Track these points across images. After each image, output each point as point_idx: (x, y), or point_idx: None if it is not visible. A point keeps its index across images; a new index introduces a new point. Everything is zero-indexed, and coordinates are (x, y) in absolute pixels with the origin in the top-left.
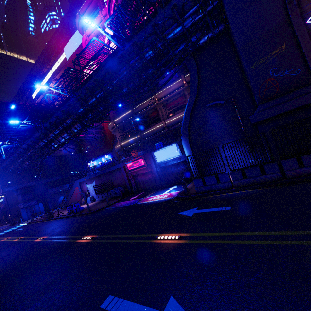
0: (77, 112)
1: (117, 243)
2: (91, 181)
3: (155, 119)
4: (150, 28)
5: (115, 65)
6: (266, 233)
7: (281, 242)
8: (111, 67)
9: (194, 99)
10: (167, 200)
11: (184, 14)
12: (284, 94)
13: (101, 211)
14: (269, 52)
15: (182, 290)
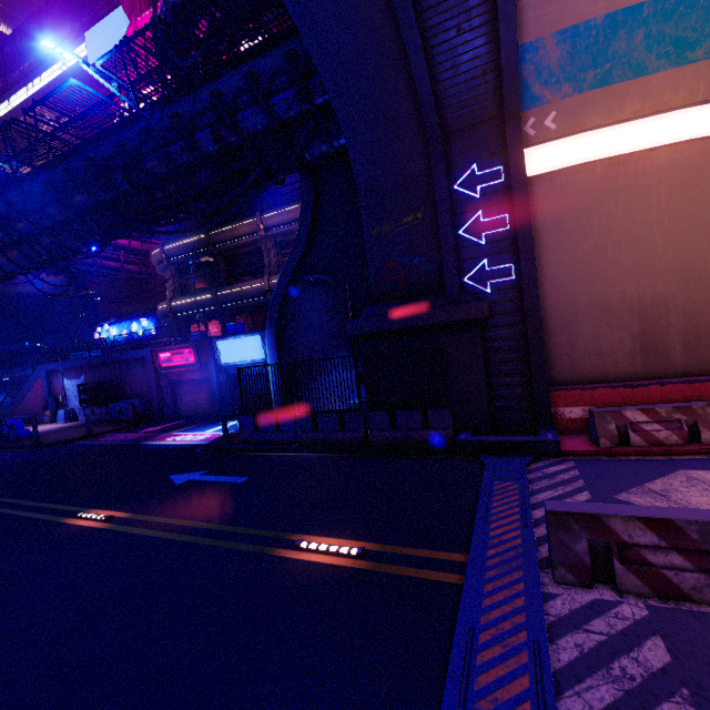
0: (45, 214)
1: (8, 516)
2: (76, 375)
3: (254, 267)
4: (206, 97)
5: (137, 142)
6: (218, 527)
7: (213, 541)
8: (125, 144)
9: (299, 257)
10: (192, 447)
11: (280, 91)
12: (408, 297)
13: (62, 446)
14: (400, 217)
15: (3, 597)
